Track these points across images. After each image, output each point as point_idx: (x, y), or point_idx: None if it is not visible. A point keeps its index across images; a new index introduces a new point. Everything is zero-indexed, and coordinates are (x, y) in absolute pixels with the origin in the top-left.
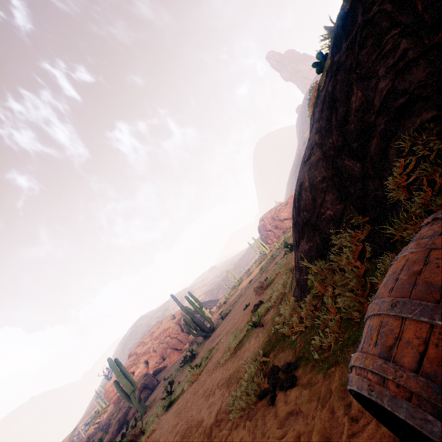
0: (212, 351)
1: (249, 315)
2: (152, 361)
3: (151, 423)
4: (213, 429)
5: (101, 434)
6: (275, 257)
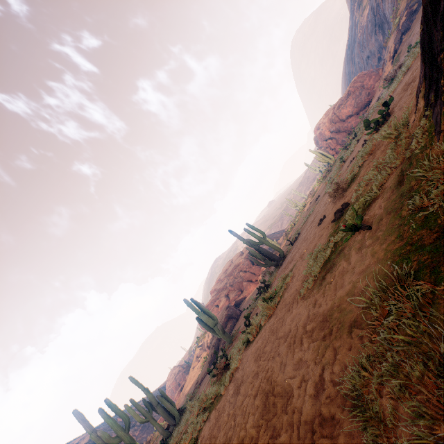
0: (286, 280)
1: (330, 226)
2: (232, 294)
3: (235, 357)
4: (319, 443)
5: (206, 354)
6: (346, 159)
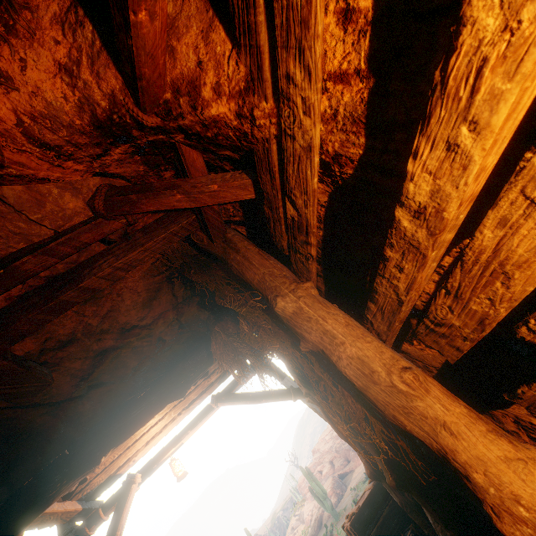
0: None
1: None
2: (337, 462)
3: (344, 532)
4: None
5: (303, 527)
6: None
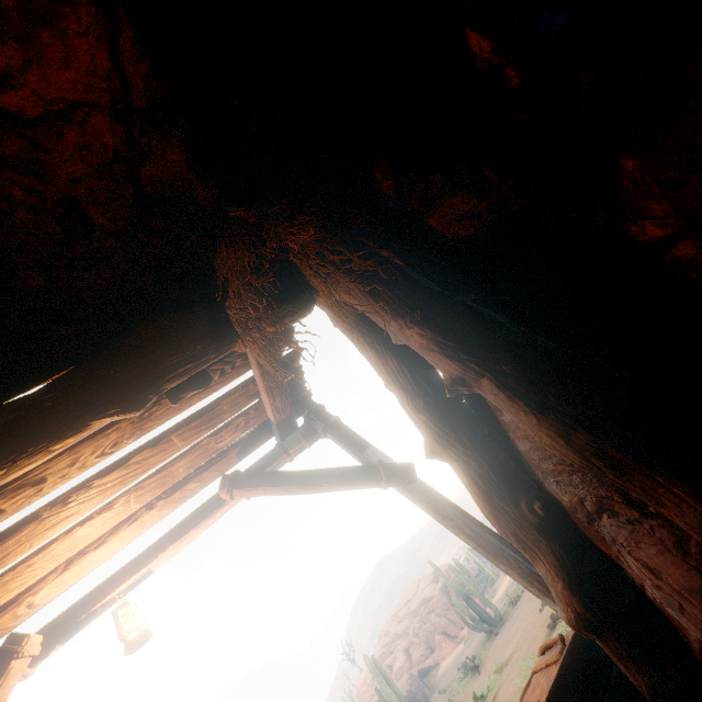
0: (500, 677)
1: (545, 632)
2: (415, 651)
3: None
4: None
5: None
6: None
